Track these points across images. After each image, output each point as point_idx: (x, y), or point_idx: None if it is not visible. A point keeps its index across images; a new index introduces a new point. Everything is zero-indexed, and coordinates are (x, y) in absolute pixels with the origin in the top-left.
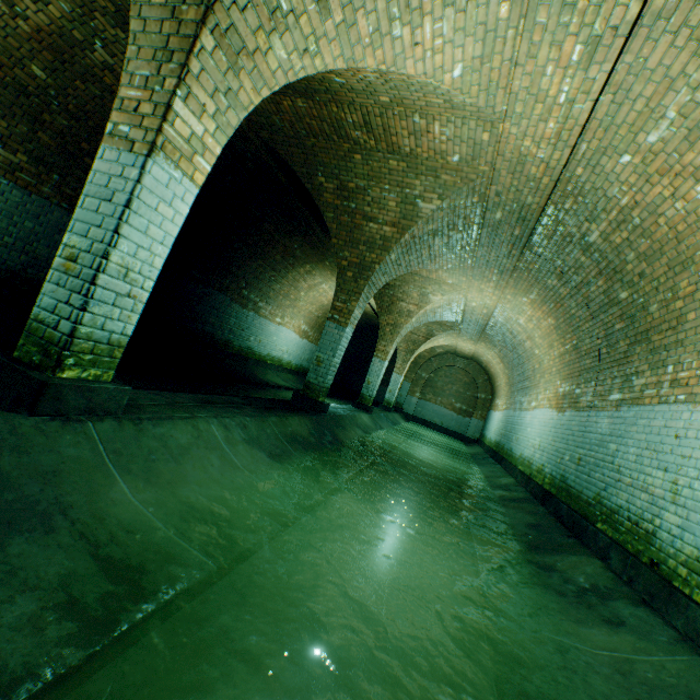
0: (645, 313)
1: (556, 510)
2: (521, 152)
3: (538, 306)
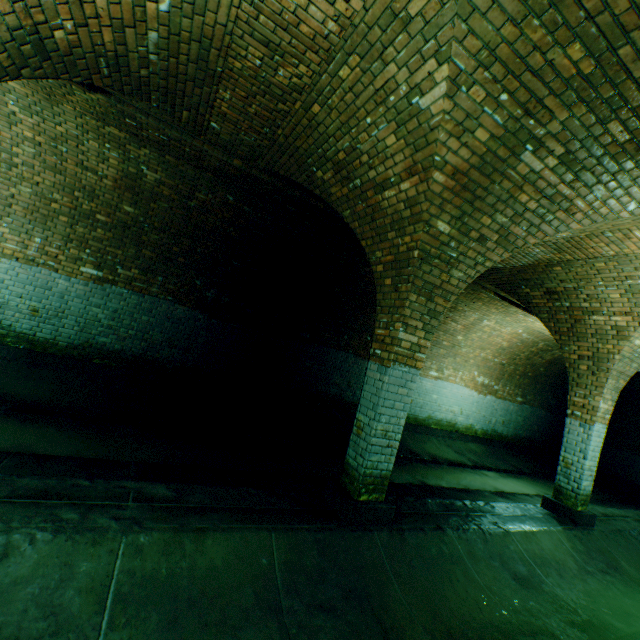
0: None
1: None
2: None
3: None
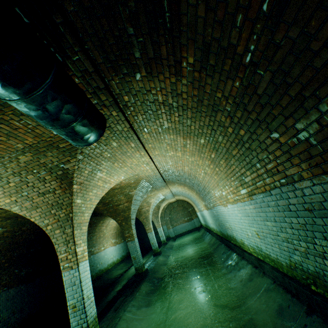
0: (200, 185)
1: (225, 242)
2: (147, 175)
3: (180, 185)
